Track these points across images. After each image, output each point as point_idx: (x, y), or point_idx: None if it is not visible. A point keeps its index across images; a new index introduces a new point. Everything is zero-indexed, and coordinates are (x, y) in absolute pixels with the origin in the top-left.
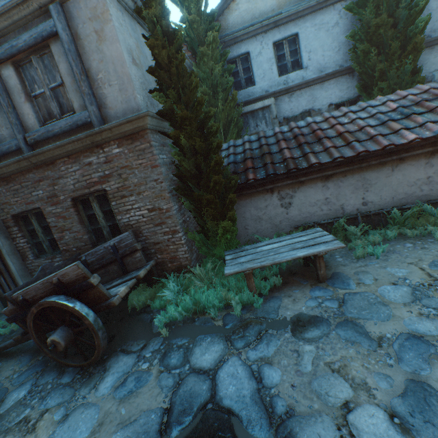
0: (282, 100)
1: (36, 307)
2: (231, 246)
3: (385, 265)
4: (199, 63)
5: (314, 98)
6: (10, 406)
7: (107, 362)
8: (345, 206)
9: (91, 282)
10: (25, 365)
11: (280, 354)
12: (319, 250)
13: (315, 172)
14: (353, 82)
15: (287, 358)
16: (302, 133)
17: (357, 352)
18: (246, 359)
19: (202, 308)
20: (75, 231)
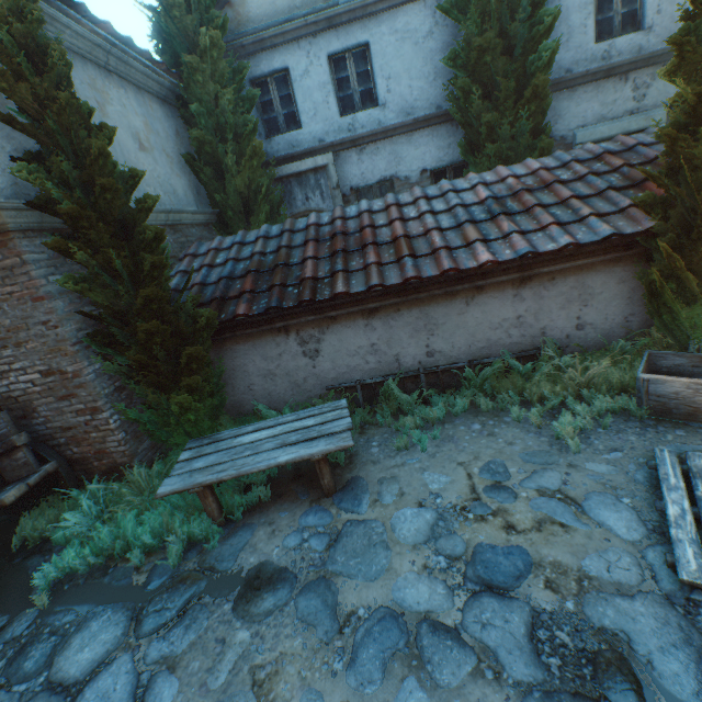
0: (347, 157)
1: None
2: (201, 430)
3: (427, 466)
4: (189, 84)
5: (398, 159)
6: None
7: None
8: (403, 357)
9: None
10: None
11: (199, 647)
12: (312, 452)
13: (349, 303)
14: (458, 136)
15: (204, 656)
16: (347, 229)
17: (304, 645)
18: (143, 659)
19: (126, 548)
20: None
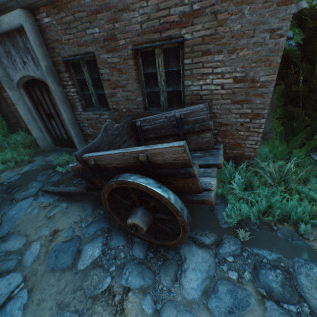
0: None
1: (116, 183)
2: None
3: None
4: None
5: None
6: (88, 263)
7: (179, 249)
8: None
9: (192, 173)
10: (89, 215)
11: None
12: None
13: None
14: None
15: None
16: None
17: None
18: None
19: (280, 216)
20: (129, 90)
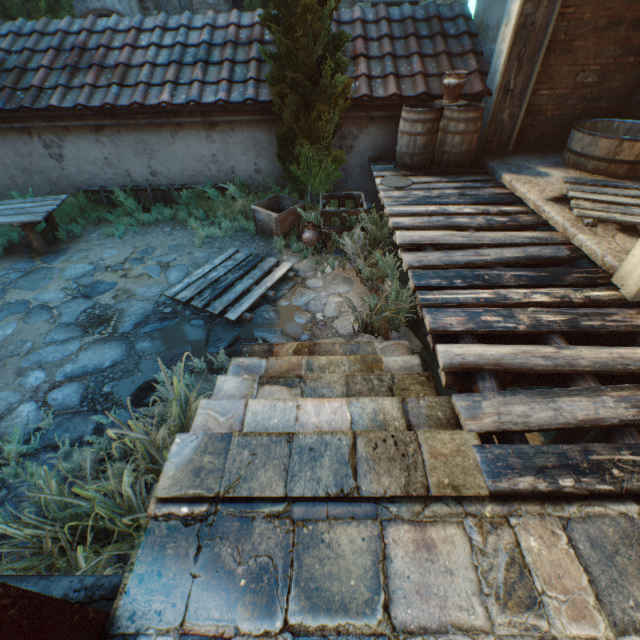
0: None
1: None
2: None
3: (116, 247)
4: None
5: None
6: None
7: None
8: (133, 173)
9: None
10: None
11: None
12: (12, 221)
13: (74, 117)
14: None
15: None
16: (87, 44)
17: None
18: None
19: None
20: None
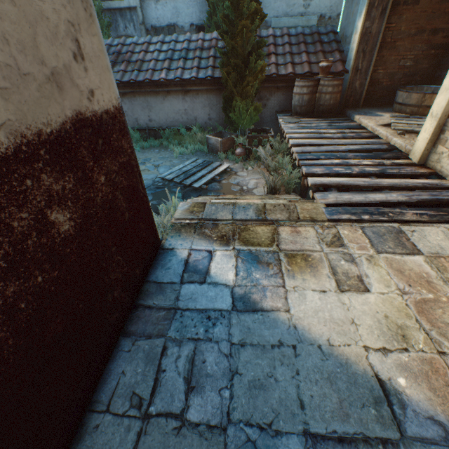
0: (149, 5)
1: None
2: None
3: None
4: None
5: (178, 13)
6: None
7: None
8: (139, 120)
9: None
10: None
11: None
12: None
13: None
14: None
15: None
16: (121, 51)
17: None
18: None
19: None
20: None
